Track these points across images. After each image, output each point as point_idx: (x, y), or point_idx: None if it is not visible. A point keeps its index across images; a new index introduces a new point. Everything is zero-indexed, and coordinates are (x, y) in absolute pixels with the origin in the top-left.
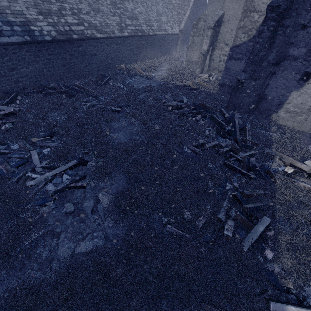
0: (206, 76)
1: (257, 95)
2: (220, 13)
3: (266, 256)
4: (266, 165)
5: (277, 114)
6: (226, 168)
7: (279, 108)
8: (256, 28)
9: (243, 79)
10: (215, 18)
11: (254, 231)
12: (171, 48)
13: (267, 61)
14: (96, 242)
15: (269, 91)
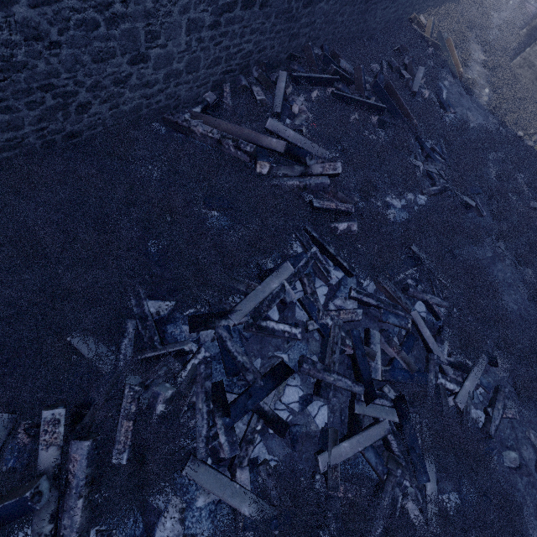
0: None
1: None
2: None
3: None
4: None
5: None
6: None
7: None
8: None
9: None
10: None
11: None
12: None
13: None
14: None
15: None
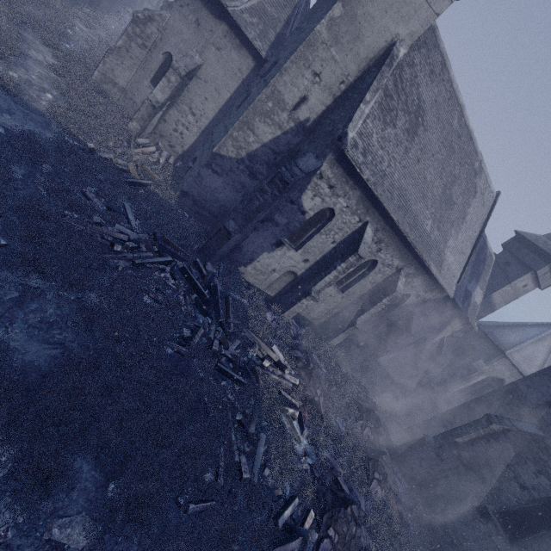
0: (153, 150)
1: (235, 245)
2: (198, 62)
3: (265, 474)
4: (252, 362)
5: (245, 268)
6: (217, 373)
7: (249, 263)
8: (248, 151)
9: (232, 232)
10: (189, 63)
11: (258, 455)
12: None
13: (258, 219)
14: None
15: (247, 243)
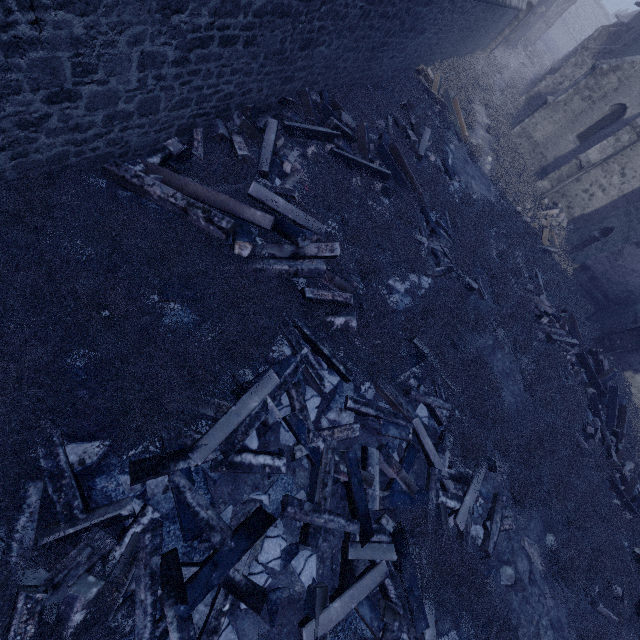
0: (556, 213)
1: None
2: None
3: None
4: None
5: (633, 374)
6: (607, 486)
7: None
8: None
9: None
10: None
11: None
12: (488, 39)
13: None
14: (549, 636)
15: None
